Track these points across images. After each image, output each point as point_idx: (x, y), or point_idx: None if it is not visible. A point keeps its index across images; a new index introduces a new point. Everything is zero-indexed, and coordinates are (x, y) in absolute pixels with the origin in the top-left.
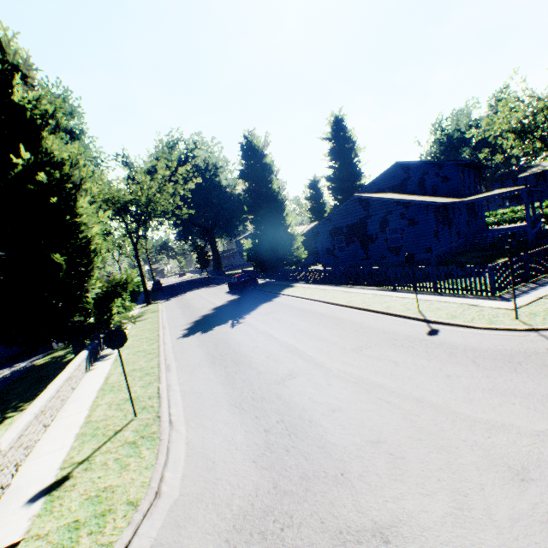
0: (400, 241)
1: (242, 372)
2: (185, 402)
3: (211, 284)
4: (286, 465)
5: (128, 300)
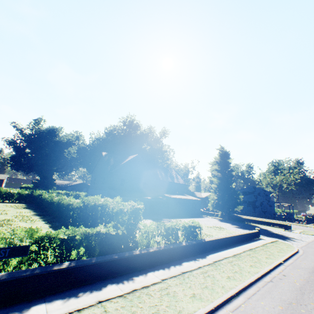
0: (265, 210)
1: None
2: None
3: None
4: None
5: None
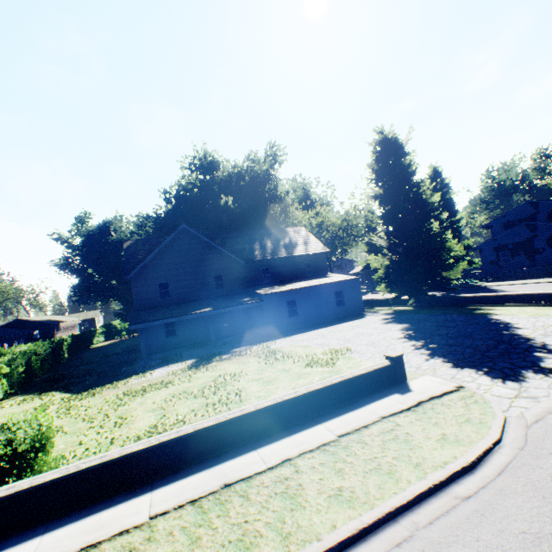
0: None
1: None
2: None
3: None
4: None
5: None
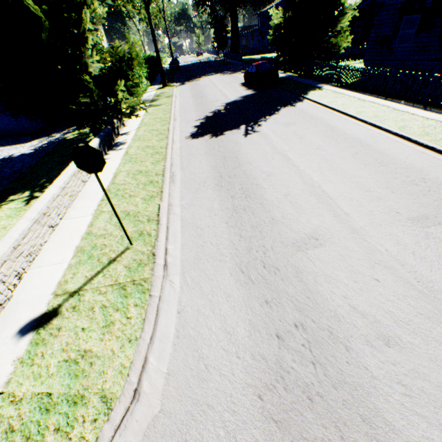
0: None
1: (252, 212)
2: (184, 238)
3: (226, 71)
4: (308, 435)
5: (145, 79)
